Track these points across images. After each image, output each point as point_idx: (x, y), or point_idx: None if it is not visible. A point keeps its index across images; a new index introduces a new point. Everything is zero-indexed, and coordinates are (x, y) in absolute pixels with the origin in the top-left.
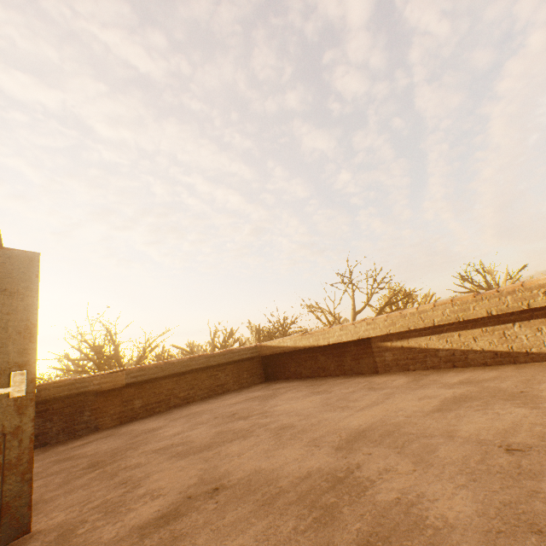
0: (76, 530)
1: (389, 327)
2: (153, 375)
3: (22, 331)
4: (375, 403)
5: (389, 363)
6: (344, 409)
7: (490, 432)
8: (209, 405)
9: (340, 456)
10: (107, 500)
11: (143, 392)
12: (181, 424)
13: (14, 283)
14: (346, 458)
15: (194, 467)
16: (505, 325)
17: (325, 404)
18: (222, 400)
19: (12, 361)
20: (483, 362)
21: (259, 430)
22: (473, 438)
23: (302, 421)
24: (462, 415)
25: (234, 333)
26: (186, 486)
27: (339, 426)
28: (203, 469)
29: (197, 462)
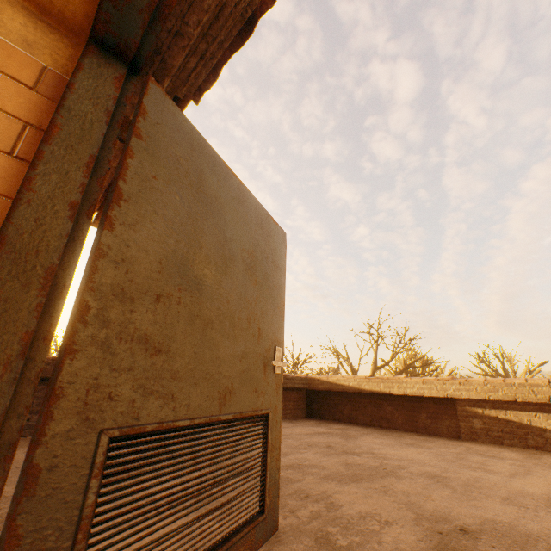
0: (332, 540)
1: (489, 392)
2: None
3: (279, 306)
4: (520, 472)
5: (477, 430)
6: (487, 471)
7: None
8: None
9: None
10: (317, 512)
11: None
12: None
13: (277, 257)
14: None
15: (381, 497)
16: None
17: (447, 460)
18: (283, 427)
19: (275, 334)
20: None
21: (402, 472)
22: None
23: (447, 473)
24: None
25: None
26: (410, 518)
27: (516, 490)
28: (400, 502)
29: (376, 492)
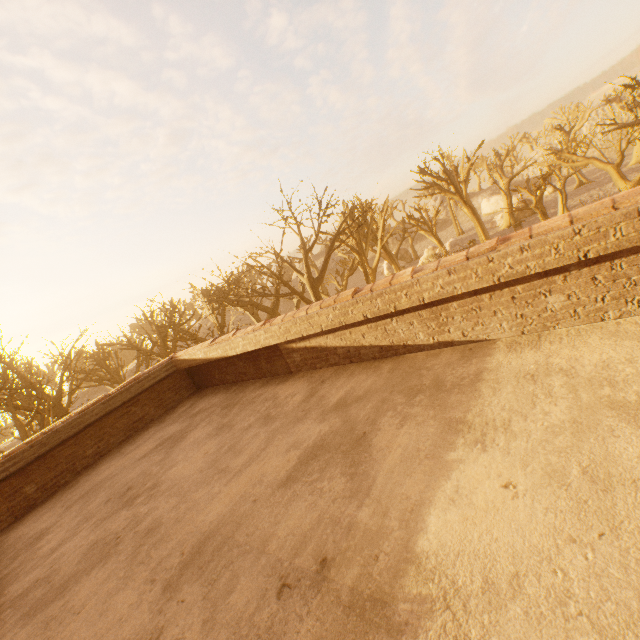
0: None
1: (285, 334)
2: (32, 457)
3: None
4: (251, 460)
5: (299, 363)
6: (219, 479)
7: (293, 540)
8: (118, 463)
9: (158, 610)
10: None
11: (31, 475)
12: (70, 521)
13: None
14: (160, 614)
15: None
16: (385, 321)
17: (212, 464)
18: (135, 448)
19: None
20: (373, 356)
21: (128, 538)
22: (273, 558)
23: (173, 510)
24: (295, 497)
25: (176, 307)
26: None
27: (194, 527)
28: None
29: (36, 633)
